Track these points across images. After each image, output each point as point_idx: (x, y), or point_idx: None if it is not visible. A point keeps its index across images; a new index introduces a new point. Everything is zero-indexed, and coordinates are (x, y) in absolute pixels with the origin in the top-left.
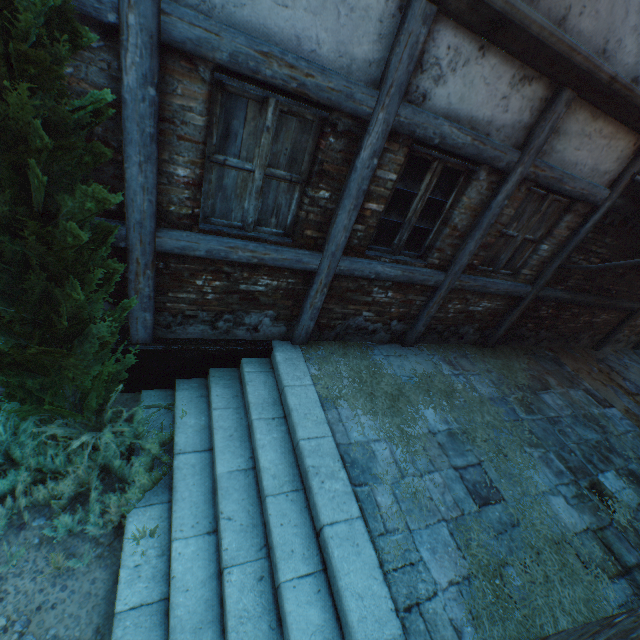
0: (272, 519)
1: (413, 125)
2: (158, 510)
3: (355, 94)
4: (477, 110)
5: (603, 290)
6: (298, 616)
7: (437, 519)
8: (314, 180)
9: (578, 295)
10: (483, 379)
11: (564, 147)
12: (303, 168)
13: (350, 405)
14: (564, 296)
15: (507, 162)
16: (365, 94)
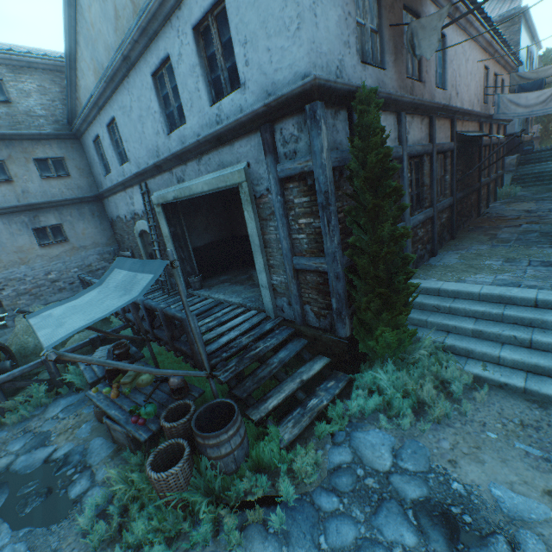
0: (517, 314)
1: (410, 152)
2: (470, 362)
3: (397, 150)
4: (417, 137)
5: (467, 185)
6: None
7: None
8: None
9: (464, 192)
10: (476, 246)
11: (436, 135)
12: None
13: (466, 277)
14: (461, 195)
15: (430, 149)
16: (399, 149)
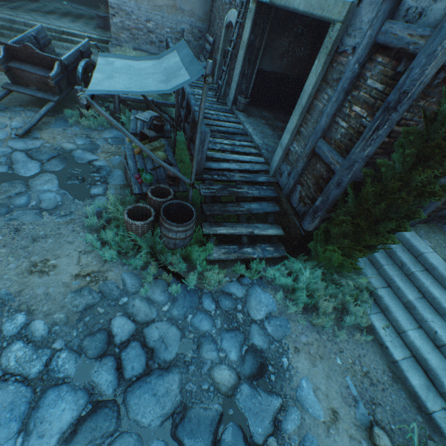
0: None
1: None
2: (380, 316)
3: None
4: None
5: None
6: None
7: None
8: None
9: None
10: None
11: None
12: None
13: None
14: None
15: None
16: None
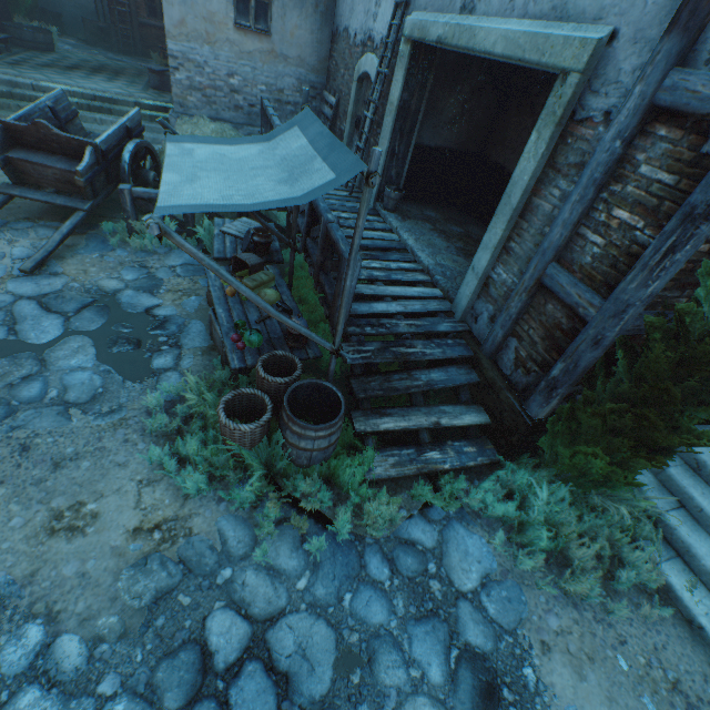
0: None
1: None
2: (676, 564)
3: None
4: None
5: None
6: None
7: None
8: None
9: None
10: None
11: None
12: None
13: None
14: None
15: None
16: None
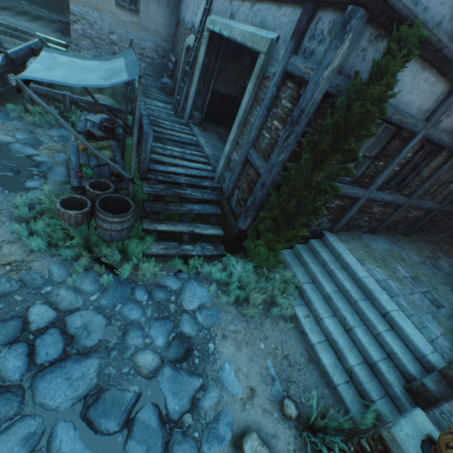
0: (364, 309)
1: (431, 135)
2: (303, 307)
3: (417, 124)
4: None
5: None
6: (392, 343)
7: (424, 312)
8: (380, 158)
9: None
10: (411, 252)
11: None
12: (377, 152)
13: (369, 263)
14: (450, 209)
15: None
16: (420, 124)
